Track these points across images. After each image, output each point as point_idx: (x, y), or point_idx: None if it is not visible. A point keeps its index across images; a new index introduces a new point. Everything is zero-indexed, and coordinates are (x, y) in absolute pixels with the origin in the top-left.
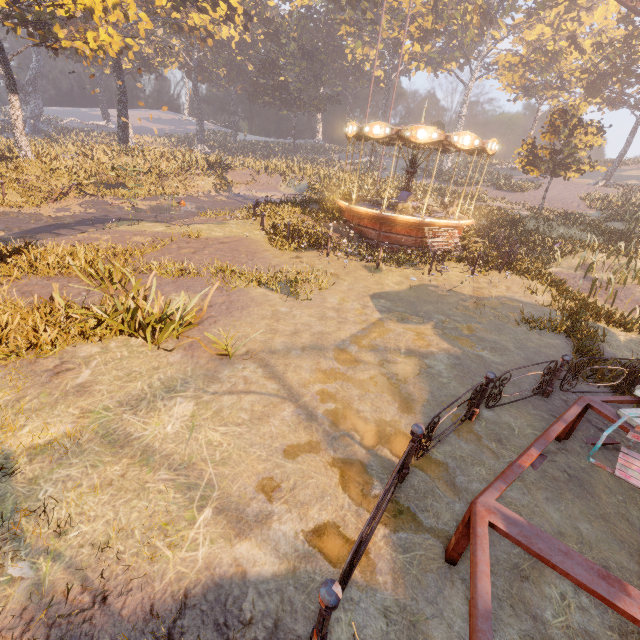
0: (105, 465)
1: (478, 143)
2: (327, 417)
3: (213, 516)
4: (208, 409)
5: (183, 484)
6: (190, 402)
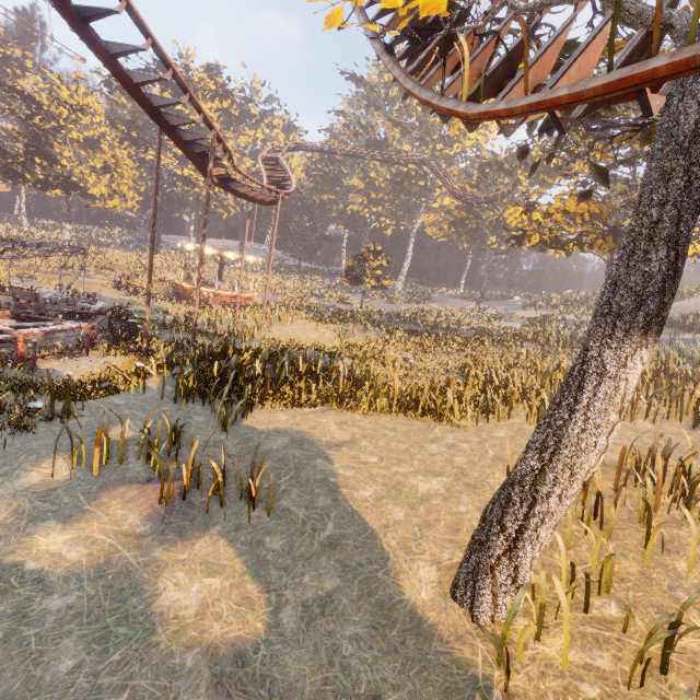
0: None
1: (215, 252)
2: None
3: None
4: None
5: None
6: None
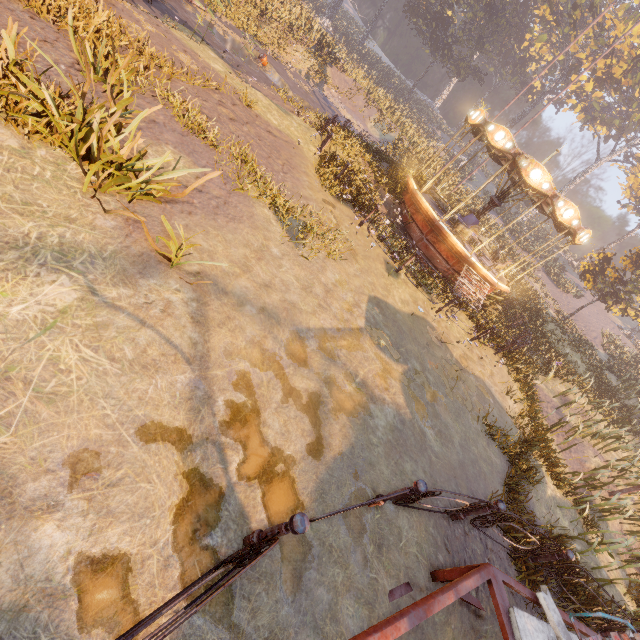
0: None
1: (575, 224)
2: (226, 410)
3: None
4: (91, 315)
5: None
6: (75, 291)
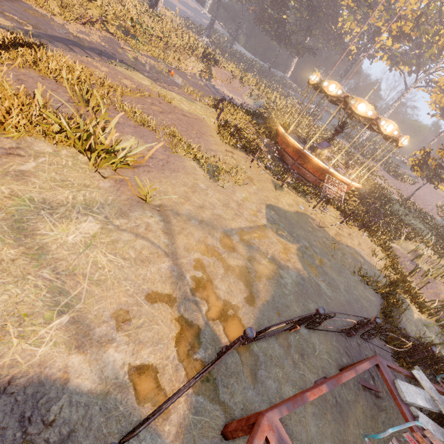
0: (4, 245)
1: (396, 134)
2: (192, 281)
3: (67, 323)
4: (108, 236)
5: (57, 287)
6: (98, 224)
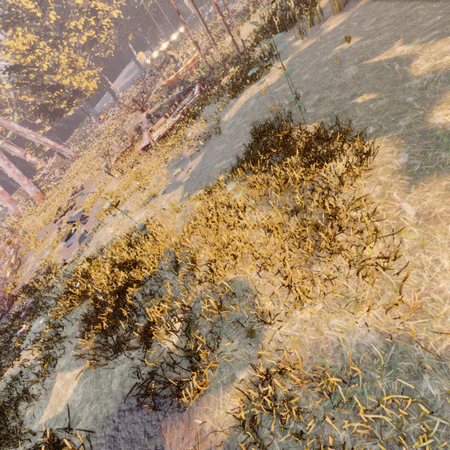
0: None
1: (168, 43)
2: None
3: None
4: None
5: None
6: None
